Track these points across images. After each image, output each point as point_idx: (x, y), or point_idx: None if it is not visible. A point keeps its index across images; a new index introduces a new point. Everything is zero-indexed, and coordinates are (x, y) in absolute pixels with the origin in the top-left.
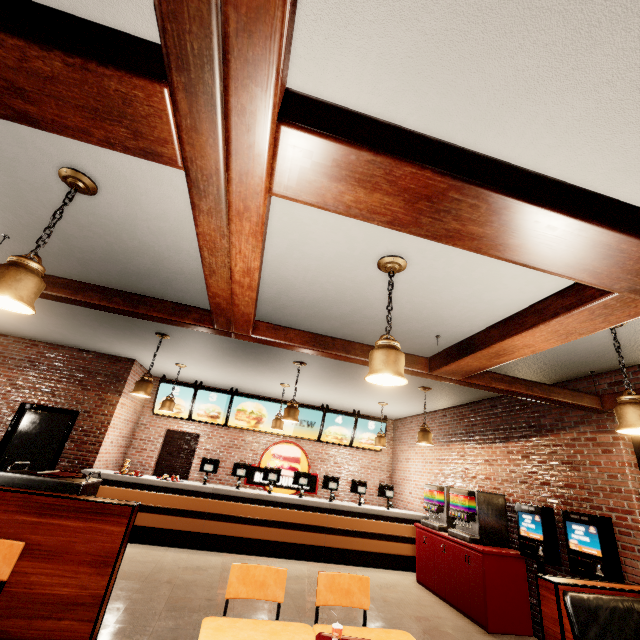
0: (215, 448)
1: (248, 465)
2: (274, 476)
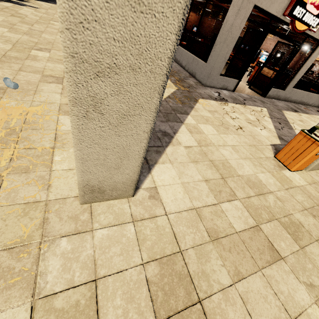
0: (317, 69)
1: (313, 71)
2: (317, 75)
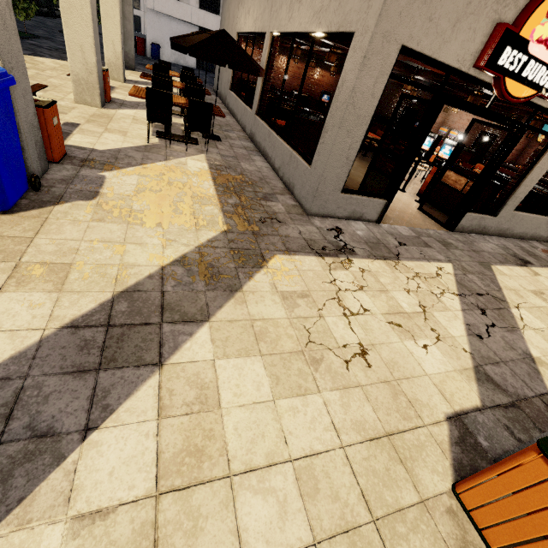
0: None
1: None
2: None
